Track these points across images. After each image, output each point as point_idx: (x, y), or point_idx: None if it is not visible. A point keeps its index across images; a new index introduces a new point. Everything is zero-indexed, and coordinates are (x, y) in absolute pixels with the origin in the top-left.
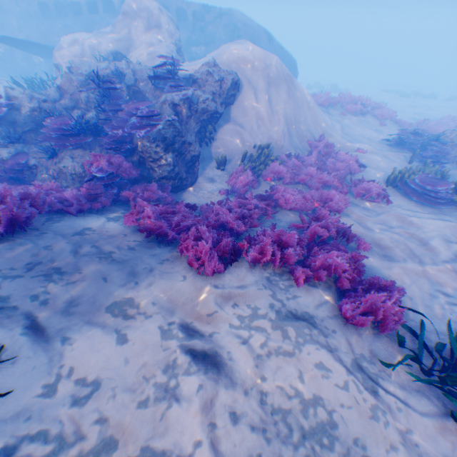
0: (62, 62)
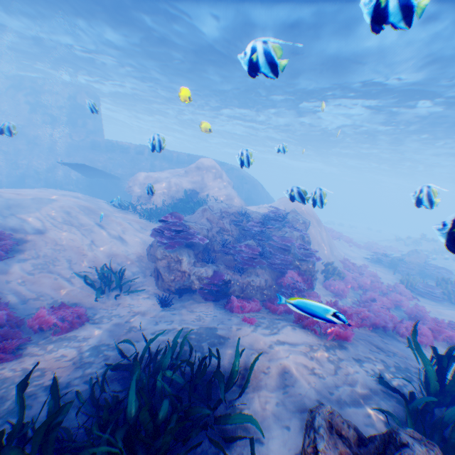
0: (157, 193)
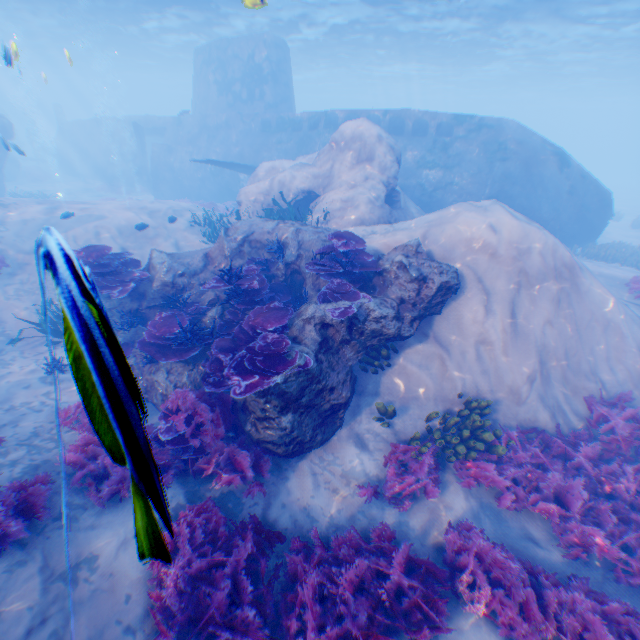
0: (244, 199)
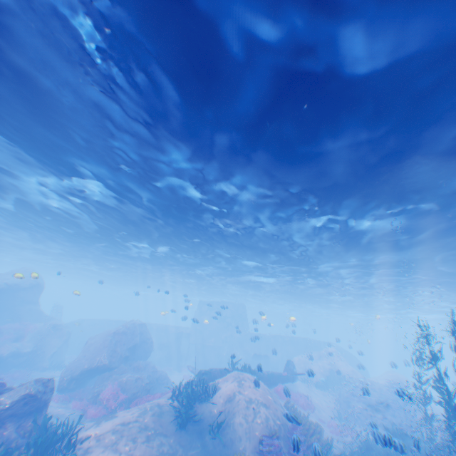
0: (315, 370)
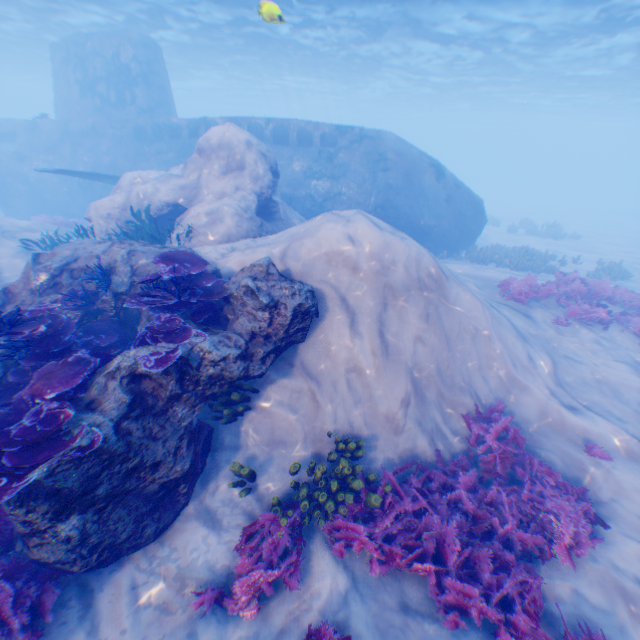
0: (95, 215)
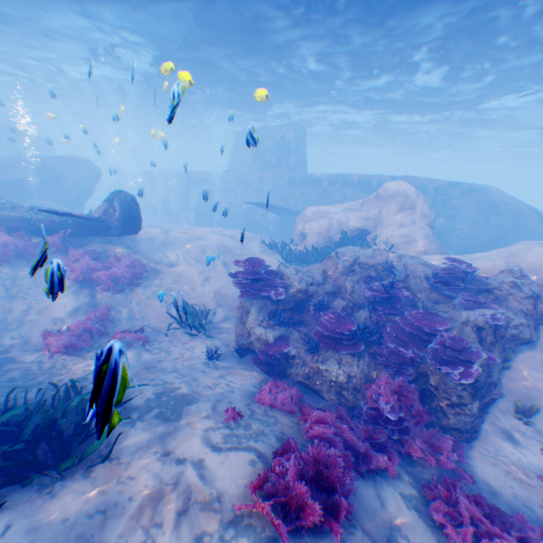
0: (309, 232)
